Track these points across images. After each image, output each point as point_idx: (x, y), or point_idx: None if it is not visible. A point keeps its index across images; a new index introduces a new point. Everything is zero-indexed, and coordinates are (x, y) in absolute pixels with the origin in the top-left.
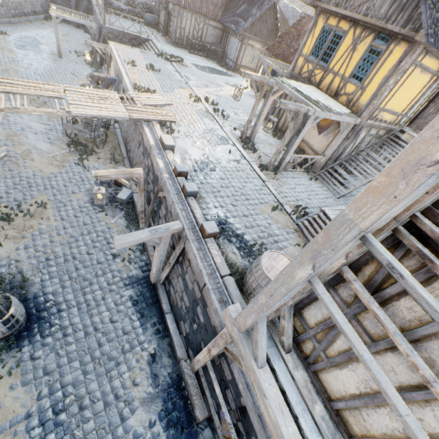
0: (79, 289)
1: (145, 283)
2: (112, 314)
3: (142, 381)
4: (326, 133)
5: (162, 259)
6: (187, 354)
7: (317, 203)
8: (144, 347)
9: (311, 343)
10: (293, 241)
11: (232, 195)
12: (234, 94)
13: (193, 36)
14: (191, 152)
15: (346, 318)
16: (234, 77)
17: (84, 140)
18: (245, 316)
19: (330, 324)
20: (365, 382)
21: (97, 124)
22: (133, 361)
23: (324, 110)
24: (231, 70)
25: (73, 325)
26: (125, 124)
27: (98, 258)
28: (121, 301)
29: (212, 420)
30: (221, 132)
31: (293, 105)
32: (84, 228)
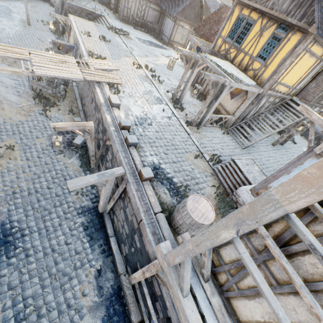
0: (40, 217)
1: (94, 212)
2: (67, 238)
3: (90, 292)
4: (236, 98)
5: (108, 195)
6: (126, 270)
7: (228, 152)
8: (92, 264)
9: (225, 276)
10: (210, 183)
11: (164, 145)
12: (168, 64)
13: (137, 15)
14: (133, 109)
15: (257, 262)
16: (168, 50)
17: (47, 95)
18: (174, 255)
19: (242, 264)
20: (270, 314)
21: (58, 82)
22: (83, 276)
23: (237, 81)
24: (166, 45)
25: (34, 247)
26: (81, 83)
27: (56, 191)
28: (74, 227)
29: (144, 322)
30: (157, 94)
31: (214, 77)
32: (46, 167)
